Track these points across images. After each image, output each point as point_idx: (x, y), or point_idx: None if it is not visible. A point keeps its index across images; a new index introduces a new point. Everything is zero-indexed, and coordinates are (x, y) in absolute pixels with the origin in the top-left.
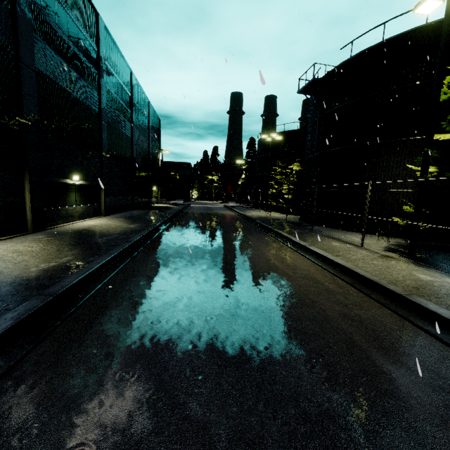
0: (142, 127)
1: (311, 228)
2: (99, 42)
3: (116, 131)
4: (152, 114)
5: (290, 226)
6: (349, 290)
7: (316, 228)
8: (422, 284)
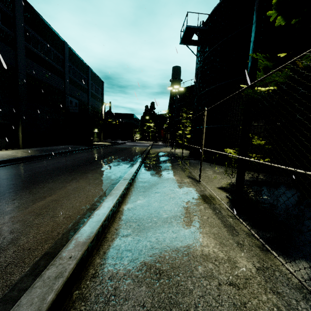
0: (79, 84)
1: (181, 161)
2: (15, 10)
3: (42, 84)
4: (93, 76)
5: (168, 159)
6: (3, 277)
7: (189, 161)
8: (179, 265)
